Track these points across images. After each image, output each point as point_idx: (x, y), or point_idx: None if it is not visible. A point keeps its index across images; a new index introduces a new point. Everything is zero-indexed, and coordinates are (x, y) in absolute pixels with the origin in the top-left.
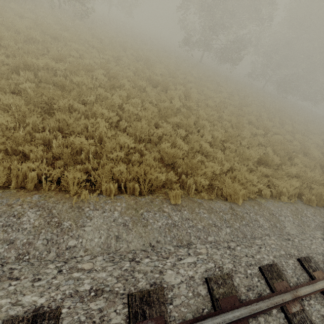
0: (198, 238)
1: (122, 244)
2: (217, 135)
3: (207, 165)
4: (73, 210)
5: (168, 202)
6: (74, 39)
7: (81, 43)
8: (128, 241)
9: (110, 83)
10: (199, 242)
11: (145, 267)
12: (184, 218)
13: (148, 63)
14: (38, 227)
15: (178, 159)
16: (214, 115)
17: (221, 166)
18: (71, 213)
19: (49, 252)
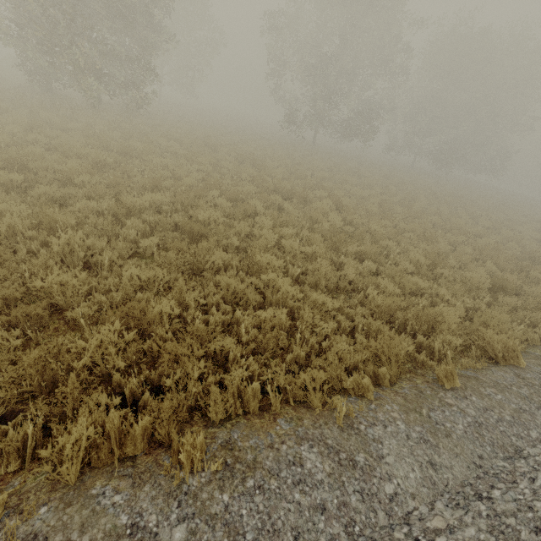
0: (520, 438)
1: (444, 474)
2: (417, 259)
3: (437, 311)
4: (349, 434)
5: (440, 386)
6: (152, 149)
7: (158, 153)
8: (447, 466)
9: (242, 210)
10: (525, 444)
11: (505, 504)
12: (480, 410)
13: (257, 163)
14: (334, 474)
15: (396, 311)
16: (386, 225)
17: (454, 308)
18: (350, 439)
19: (376, 512)
